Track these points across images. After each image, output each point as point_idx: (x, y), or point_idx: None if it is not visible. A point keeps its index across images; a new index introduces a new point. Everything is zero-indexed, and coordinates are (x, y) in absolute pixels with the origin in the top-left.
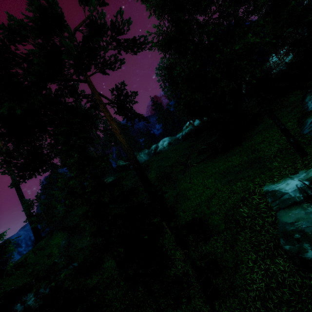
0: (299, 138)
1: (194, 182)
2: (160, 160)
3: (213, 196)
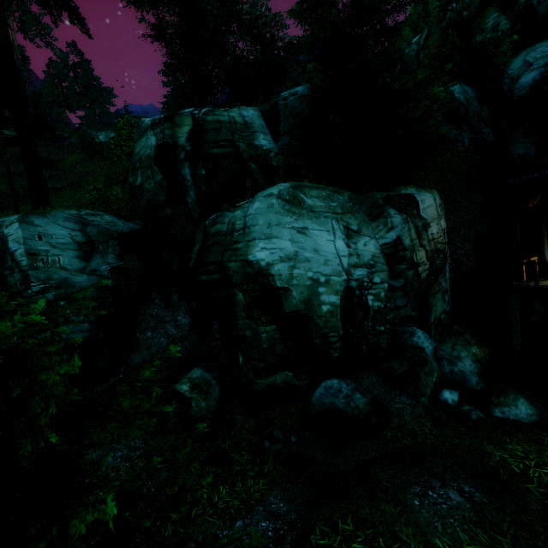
0: None
1: None
2: None
3: None
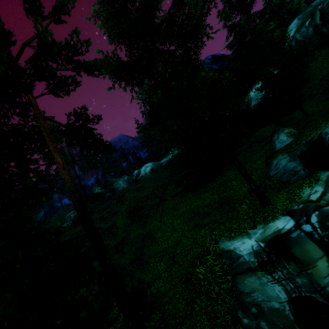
0: (266, 180)
1: (164, 221)
2: (137, 190)
3: (178, 242)
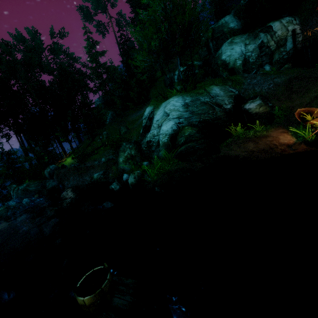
0: None
1: None
2: None
3: None
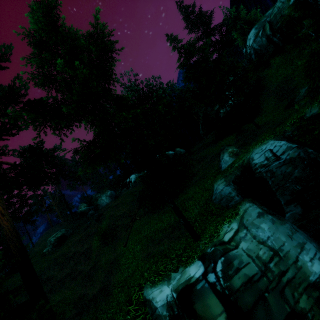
0: (210, 204)
1: (128, 246)
2: (115, 207)
3: (133, 273)
